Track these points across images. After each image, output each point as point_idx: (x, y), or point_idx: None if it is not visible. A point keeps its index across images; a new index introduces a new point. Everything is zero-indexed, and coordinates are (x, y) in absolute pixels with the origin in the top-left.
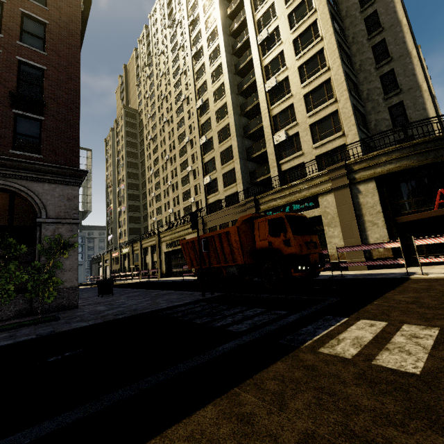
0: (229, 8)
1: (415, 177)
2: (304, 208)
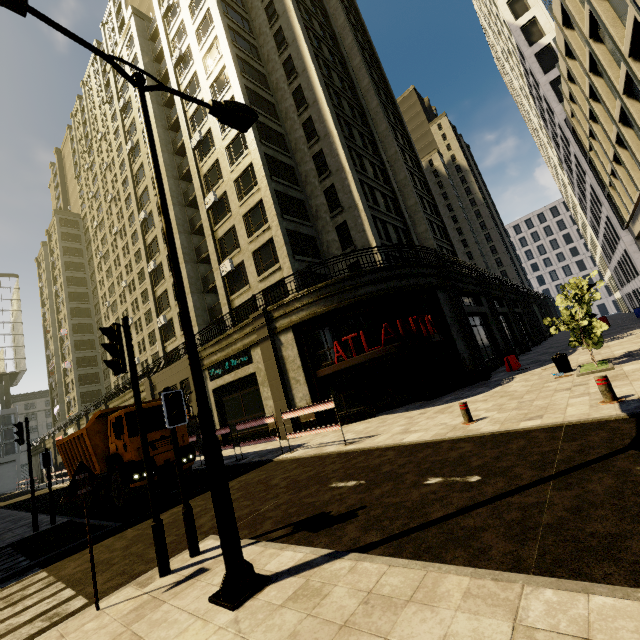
0: (164, 95)
1: (329, 324)
2: (241, 364)
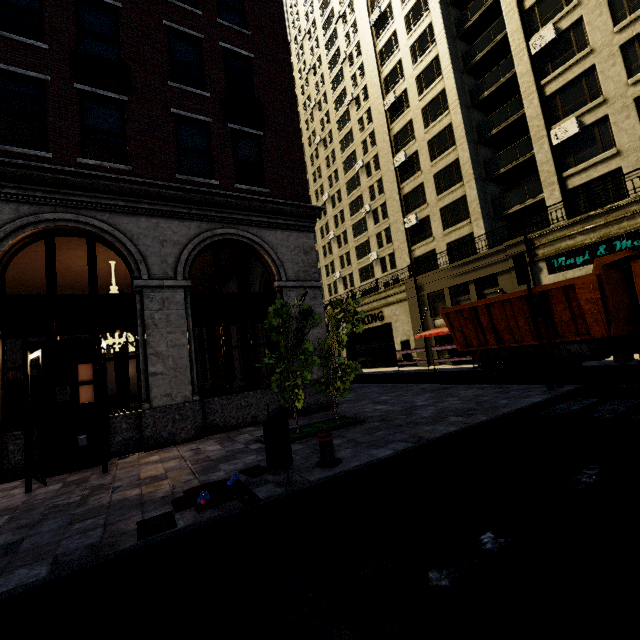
0: None
1: None
2: None
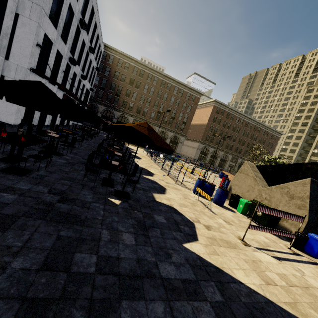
0: None
1: None
2: None
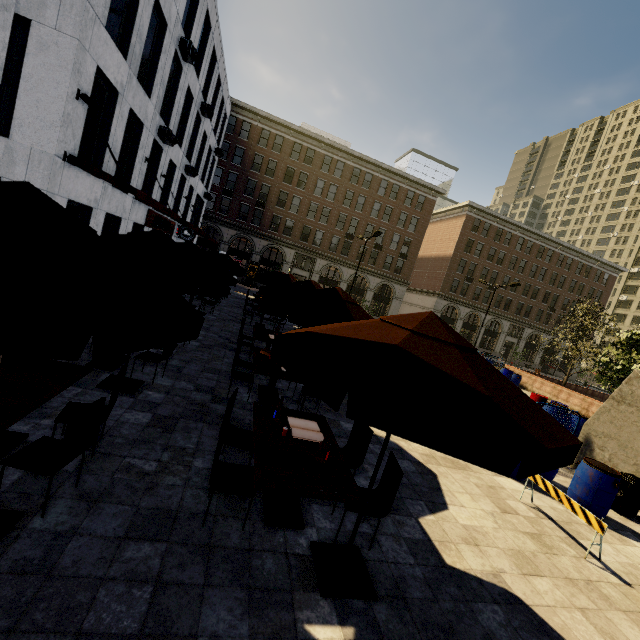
0: None
1: None
2: None
